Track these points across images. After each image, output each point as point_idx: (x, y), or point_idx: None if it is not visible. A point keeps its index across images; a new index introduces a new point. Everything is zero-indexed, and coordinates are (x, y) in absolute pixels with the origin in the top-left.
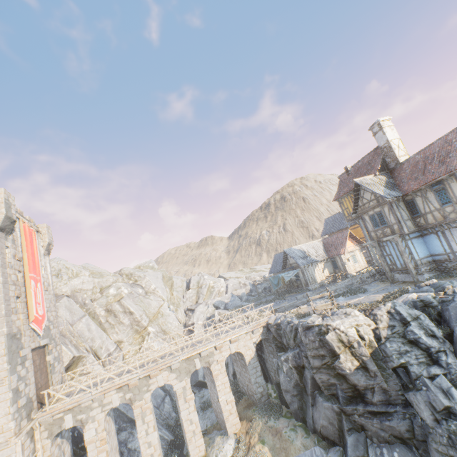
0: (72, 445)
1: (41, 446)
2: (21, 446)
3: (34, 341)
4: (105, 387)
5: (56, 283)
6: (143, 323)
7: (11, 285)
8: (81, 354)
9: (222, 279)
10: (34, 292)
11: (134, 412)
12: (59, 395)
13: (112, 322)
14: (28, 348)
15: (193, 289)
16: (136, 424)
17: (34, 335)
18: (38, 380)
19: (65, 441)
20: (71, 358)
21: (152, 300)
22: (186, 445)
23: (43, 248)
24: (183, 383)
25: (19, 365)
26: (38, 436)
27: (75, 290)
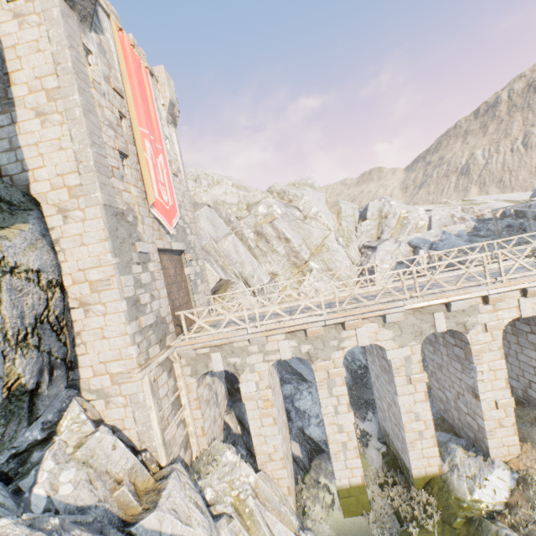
0: (226, 382)
1: (184, 384)
2: (150, 385)
3: (161, 239)
4: (267, 326)
5: (194, 189)
6: (303, 256)
7: (103, 124)
8: (229, 279)
9: (420, 208)
10: (152, 162)
11: (315, 375)
12: (200, 322)
13: (263, 249)
14: (152, 245)
15: (372, 220)
16: (302, 379)
17: (160, 230)
18: (174, 296)
19: (216, 380)
20: (217, 280)
21: (313, 228)
22: (389, 437)
23: (164, 110)
24: (405, 350)
25: (136, 264)
26: (179, 371)
27: (217, 203)
